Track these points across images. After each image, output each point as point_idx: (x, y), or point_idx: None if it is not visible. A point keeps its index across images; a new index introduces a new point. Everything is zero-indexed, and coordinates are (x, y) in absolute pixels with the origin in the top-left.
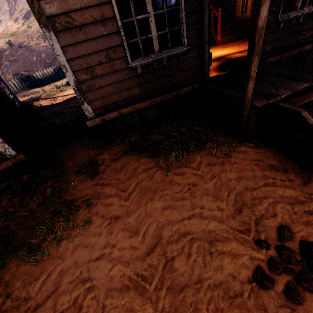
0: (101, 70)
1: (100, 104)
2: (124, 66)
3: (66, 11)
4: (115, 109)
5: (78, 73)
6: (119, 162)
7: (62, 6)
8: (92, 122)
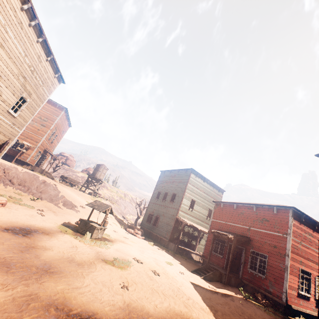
0: None
1: None
2: None
3: None
4: None
5: None
6: None
7: None
8: None
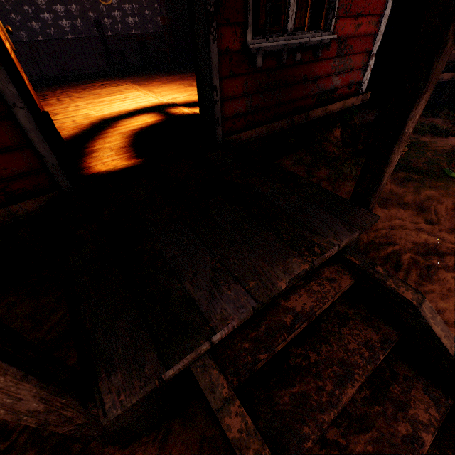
0: None
1: None
2: None
3: None
4: (448, 71)
5: None
6: None
7: None
8: None
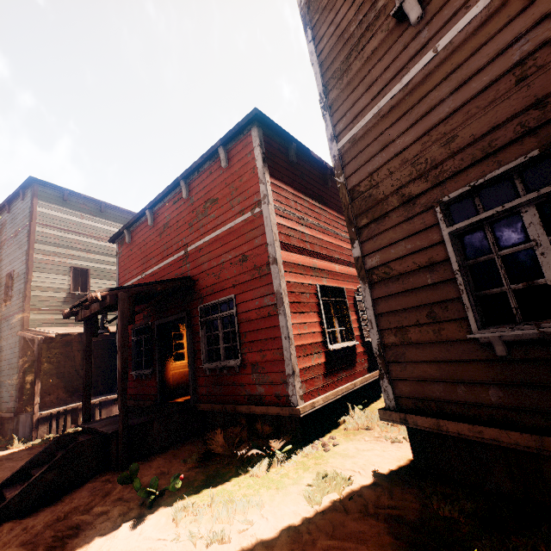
0: (417, 334)
1: (407, 390)
2: (462, 335)
3: (385, 262)
4: (435, 413)
5: (385, 332)
6: (362, 521)
7: (383, 257)
8: (386, 415)
